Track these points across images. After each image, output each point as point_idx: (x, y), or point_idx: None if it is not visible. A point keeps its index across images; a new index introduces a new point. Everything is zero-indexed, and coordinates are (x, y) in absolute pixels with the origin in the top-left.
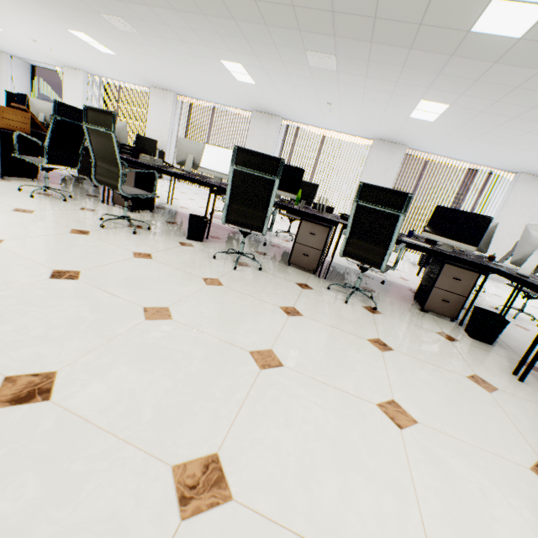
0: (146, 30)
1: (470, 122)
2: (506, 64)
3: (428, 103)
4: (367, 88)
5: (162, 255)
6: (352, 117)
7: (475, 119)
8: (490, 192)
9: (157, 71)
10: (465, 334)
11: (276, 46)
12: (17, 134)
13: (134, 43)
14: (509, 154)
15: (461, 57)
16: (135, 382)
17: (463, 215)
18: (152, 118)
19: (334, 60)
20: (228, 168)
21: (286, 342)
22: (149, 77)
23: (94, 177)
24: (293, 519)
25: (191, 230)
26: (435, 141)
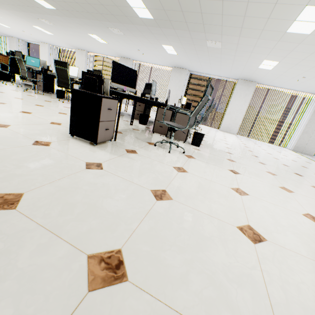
0: (56, 24)
1: (187, 53)
2: (163, 28)
3: (165, 46)
4: (141, 41)
5: (38, 97)
6: (153, 56)
7: (187, 52)
8: (232, 90)
9: (72, 41)
10: (138, 123)
11: (98, 27)
12: (0, 63)
13: (56, 29)
14: (220, 68)
15: (149, 26)
16: (0, 99)
17: (150, 85)
18: (77, 64)
19: (119, 31)
20: (76, 74)
21: (52, 107)
22: (72, 44)
23: (21, 75)
24: (12, 107)
25: (57, 95)
26: (191, 65)
